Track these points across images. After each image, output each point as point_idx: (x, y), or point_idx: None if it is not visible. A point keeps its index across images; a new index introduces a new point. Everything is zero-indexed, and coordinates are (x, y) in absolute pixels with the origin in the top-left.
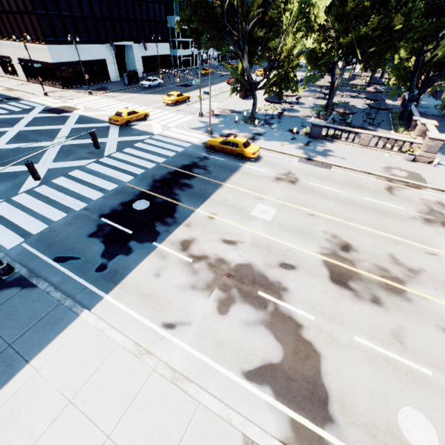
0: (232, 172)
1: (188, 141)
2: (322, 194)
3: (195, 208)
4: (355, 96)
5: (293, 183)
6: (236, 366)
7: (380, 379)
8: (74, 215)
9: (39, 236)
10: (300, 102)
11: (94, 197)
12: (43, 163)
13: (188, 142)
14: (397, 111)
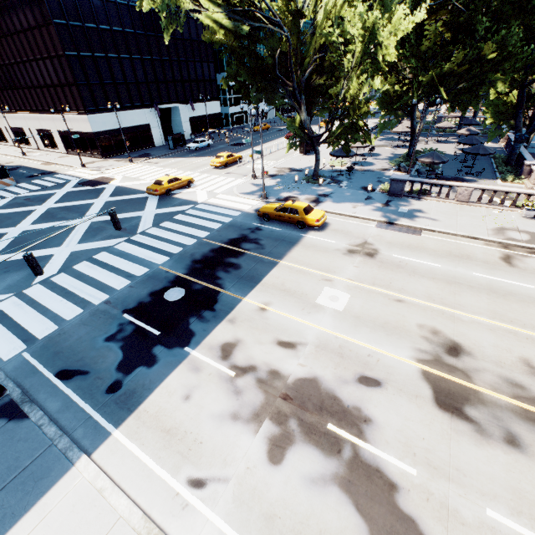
0: (291, 245)
1: (237, 209)
2: (411, 270)
3: (242, 297)
4: (444, 141)
5: (371, 257)
6: None
7: None
8: (92, 311)
9: (46, 342)
10: (374, 153)
11: (119, 285)
12: (67, 245)
13: (238, 210)
14: (501, 155)
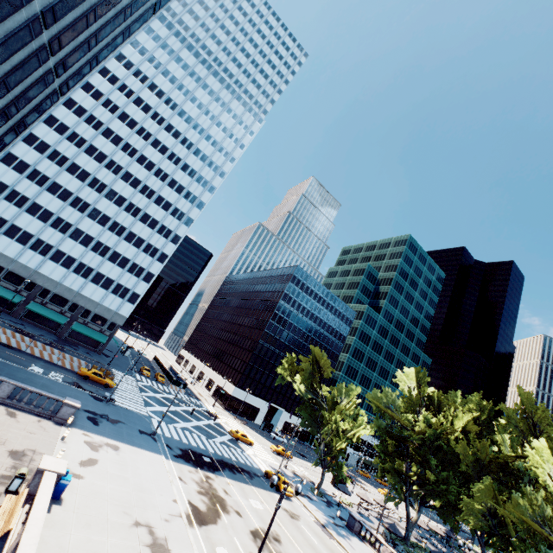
0: (264, 488)
1: (259, 466)
2: (301, 531)
3: (226, 477)
4: None
5: (291, 516)
6: (189, 498)
7: (228, 543)
8: (181, 442)
9: (167, 437)
10: None
11: (193, 444)
12: (187, 424)
13: (259, 466)
14: None
